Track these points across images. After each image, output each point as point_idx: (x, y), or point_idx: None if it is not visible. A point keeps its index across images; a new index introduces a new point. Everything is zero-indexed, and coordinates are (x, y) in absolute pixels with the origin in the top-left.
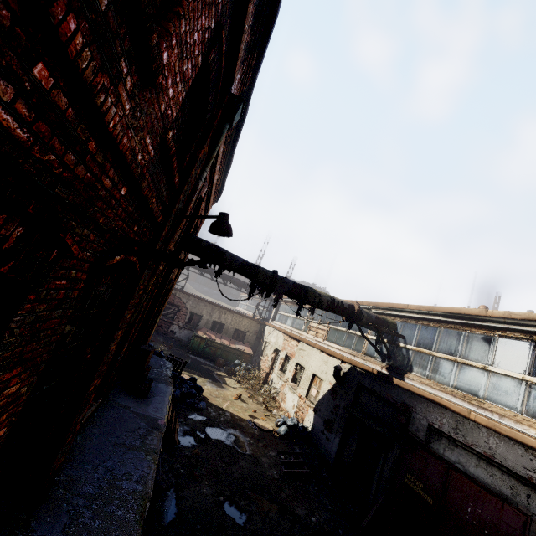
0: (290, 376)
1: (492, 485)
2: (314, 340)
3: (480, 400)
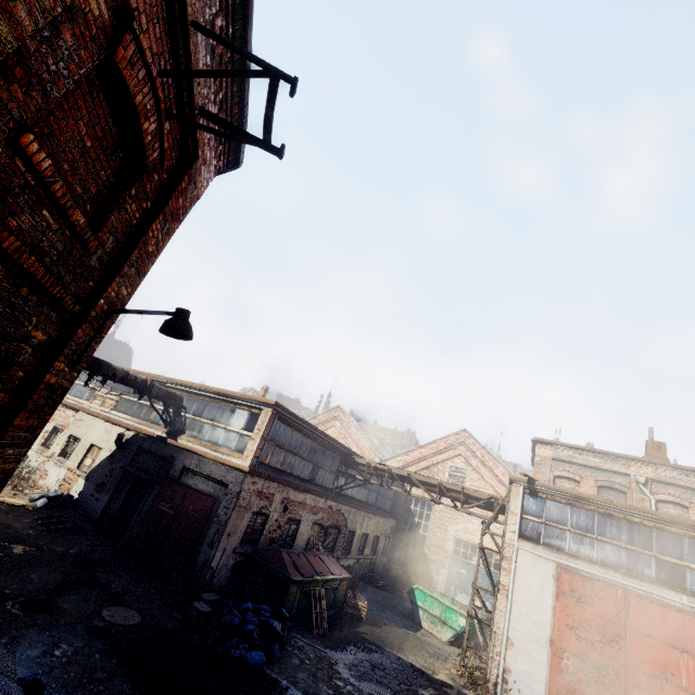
0: (58, 450)
1: (207, 490)
2: (99, 410)
3: (218, 447)
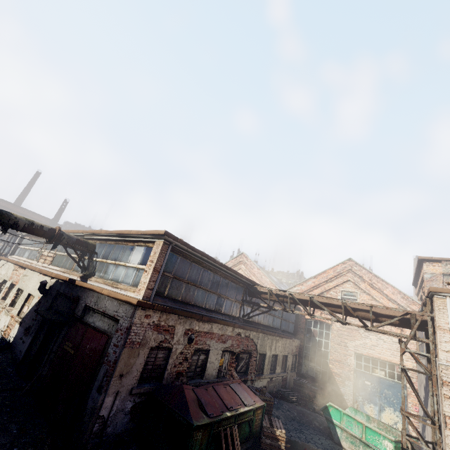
0: (9, 301)
1: (102, 327)
2: (41, 266)
3: (118, 284)
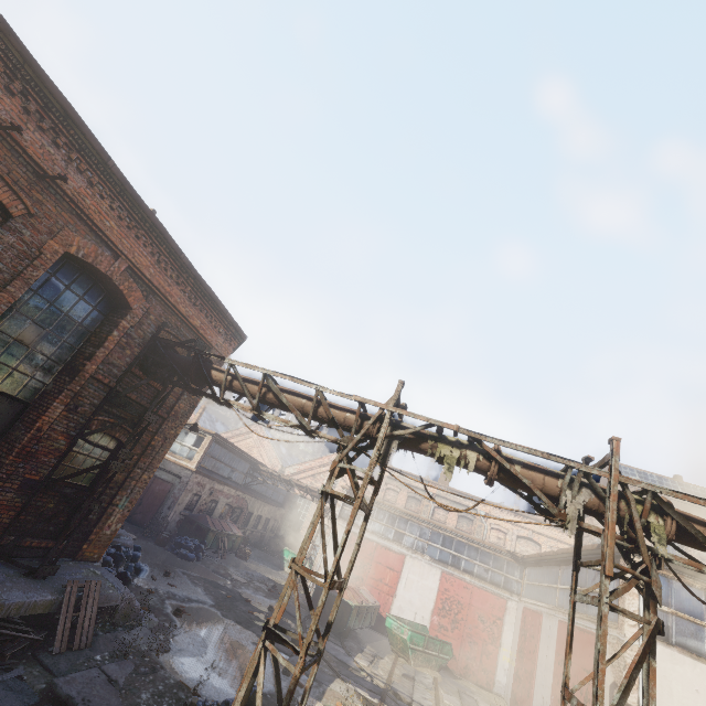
0: None
1: (168, 479)
2: None
3: (175, 454)
